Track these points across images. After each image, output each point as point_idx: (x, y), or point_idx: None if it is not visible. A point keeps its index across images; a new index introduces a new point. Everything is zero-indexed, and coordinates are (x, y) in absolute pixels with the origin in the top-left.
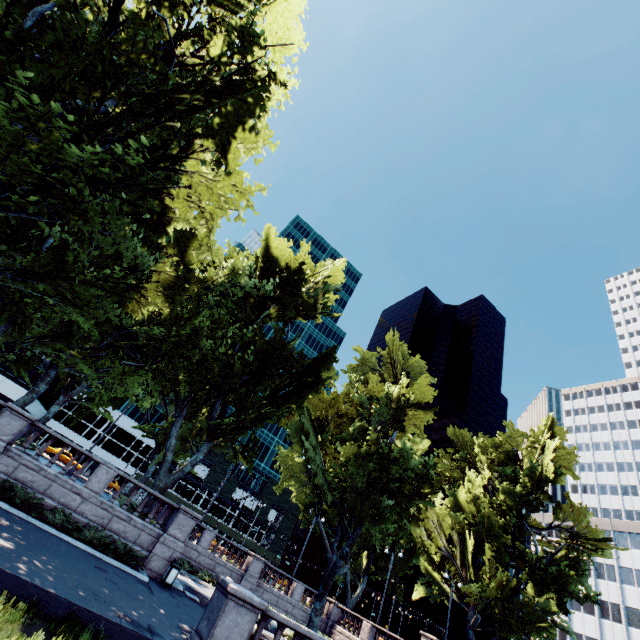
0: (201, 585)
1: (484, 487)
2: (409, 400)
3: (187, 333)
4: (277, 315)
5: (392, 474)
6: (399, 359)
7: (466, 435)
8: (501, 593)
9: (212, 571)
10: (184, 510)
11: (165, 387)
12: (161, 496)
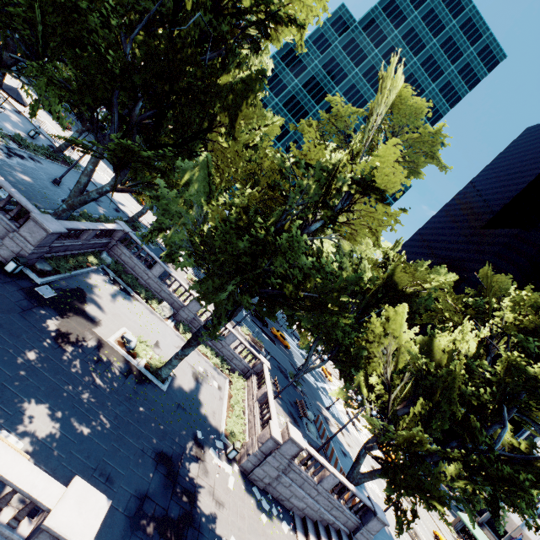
0: (125, 296)
1: (485, 347)
2: (360, 181)
3: (24, 1)
4: (193, 7)
5: (274, 267)
6: (373, 107)
7: (506, 283)
8: (407, 448)
9: (158, 294)
10: (33, 218)
11: (63, 99)
12: (17, 199)
